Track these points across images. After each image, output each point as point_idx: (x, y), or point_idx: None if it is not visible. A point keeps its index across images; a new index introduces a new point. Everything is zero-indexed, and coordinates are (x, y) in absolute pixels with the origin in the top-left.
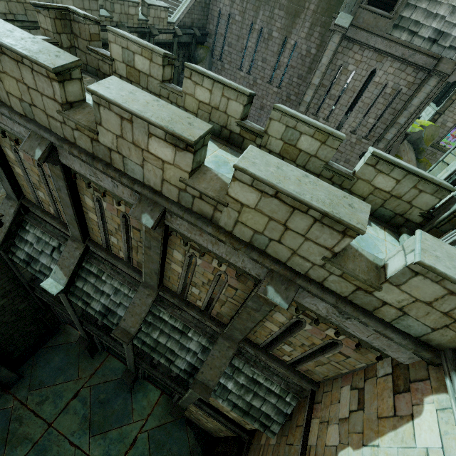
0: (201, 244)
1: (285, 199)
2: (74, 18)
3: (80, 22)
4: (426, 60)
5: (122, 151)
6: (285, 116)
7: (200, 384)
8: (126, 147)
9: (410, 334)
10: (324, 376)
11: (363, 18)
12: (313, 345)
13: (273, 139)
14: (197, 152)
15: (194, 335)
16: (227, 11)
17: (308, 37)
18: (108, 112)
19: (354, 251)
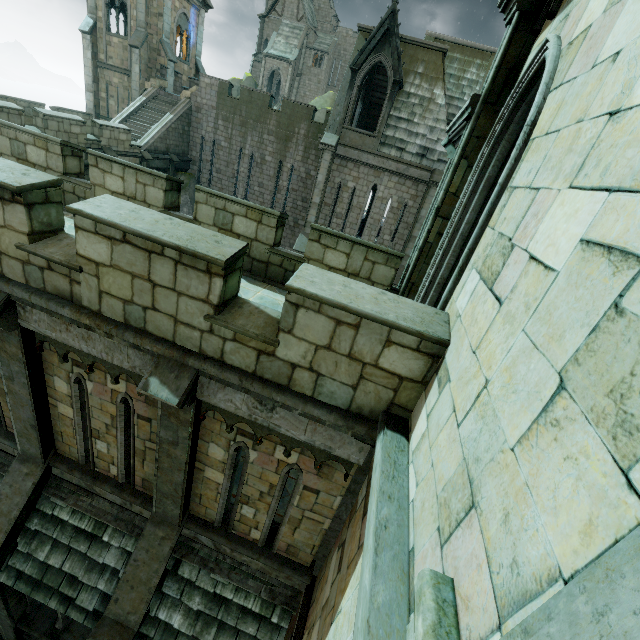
0: (74, 346)
1: (135, 241)
2: None
3: None
4: (421, 173)
5: None
6: (211, 197)
7: (111, 625)
8: None
9: (340, 407)
10: (311, 549)
11: (349, 137)
12: (272, 488)
13: (206, 226)
14: (36, 206)
15: (113, 538)
16: (211, 137)
17: (304, 160)
18: None
19: (253, 308)
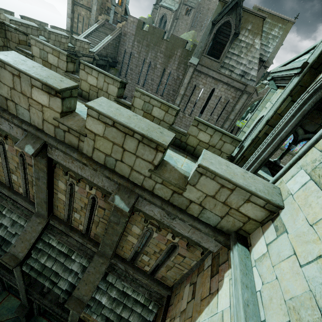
0: (74, 170)
1: (119, 127)
2: (8, 29)
3: (12, 31)
4: (240, 85)
5: (14, 99)
6: (143, 95)
7: (75, 300)
8: (17, 96)
9: (211, 225)
10: (174, 280)
11: (204, 61)
12: (161, 251)
13: (137, 109)
14: (66, 99)
15: (76, 257)
16: (130, 51)
17: (177, 69)
18: (4, 71)
19: (171, 167)
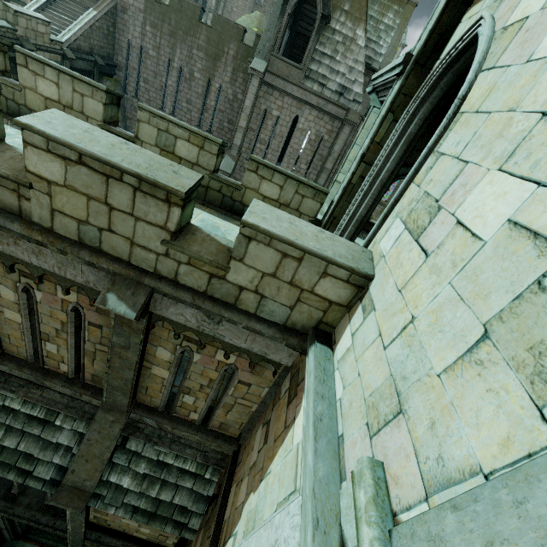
0: (23, 259)
1: (92, 164)
2: None
3: None
4: (338, 111)
5: None
6: (154, 117)
7: (70, 490)
8: None
9: (278, 323)
10: (240, 425)
11: (276, 65)
12: (211, 382)
13: (148, 145)
14: None
15: (65, 422)
16: (138, 43)
17: (232, 82)
18: None
19: (205, 235)
